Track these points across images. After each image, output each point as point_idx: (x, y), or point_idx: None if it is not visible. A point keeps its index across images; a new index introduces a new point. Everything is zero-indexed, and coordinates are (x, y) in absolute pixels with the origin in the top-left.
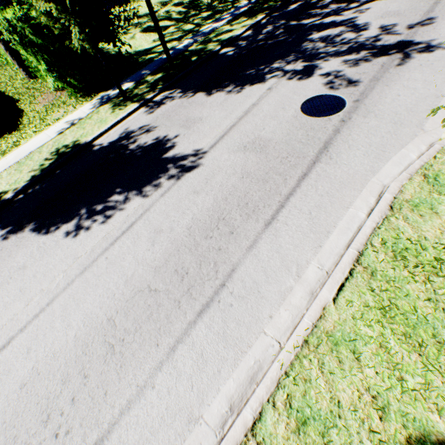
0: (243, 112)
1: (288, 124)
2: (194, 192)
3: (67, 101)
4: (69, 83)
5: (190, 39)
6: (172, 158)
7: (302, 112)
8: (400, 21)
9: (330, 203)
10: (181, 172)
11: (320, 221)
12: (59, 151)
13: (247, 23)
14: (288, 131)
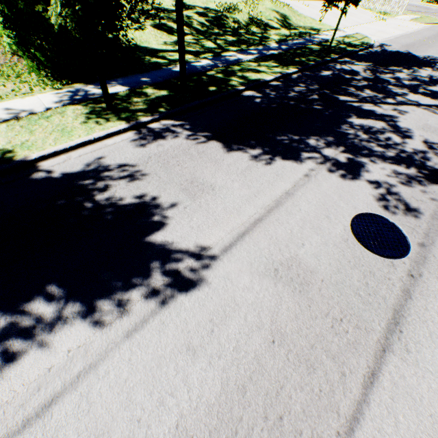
0: (272, 200)
1: (336, 250)
2: (187, 349)
3: (23, 73)
4: (33, 54)
5: (209, 61)
6: (159, 249)
7: (354, 235)
8: None
9: None
10: (170, 287)
11: None
12: None
13: (278, 70)
14: (339, 264)
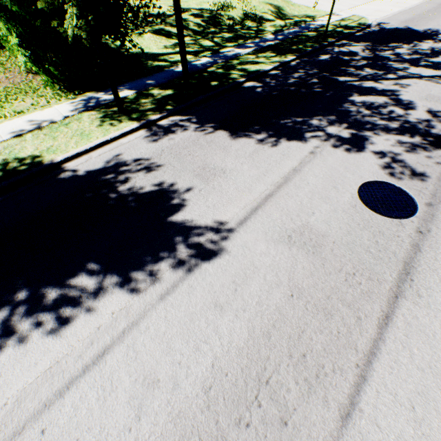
0: (281, 177)
1: (346, 215)
2: (215, 306)
3: (39, 89)
4: (48, 69)
5: (209, 58)
6: (180, 227)
7: (361, 201)
8: None
9: (440, 391)
10: (194, 258)
11: (433, 432)
12: (7, 166)
13: (276, 60)
14: (348, 227)
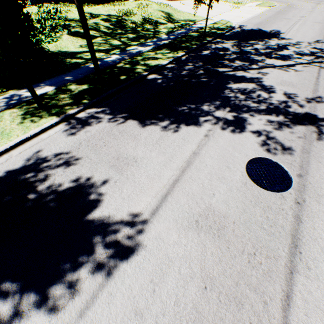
0: (184, 161)
1: (240, 193)
2: (135, 315)
3: None
4: None
5: (117, 55)
6: (98, 224)
7: (250, 178)
8: (297, 92)
9: None
10: (112, 258)
11: None
12: None
13: (171, 55)
14: (244, 205)
